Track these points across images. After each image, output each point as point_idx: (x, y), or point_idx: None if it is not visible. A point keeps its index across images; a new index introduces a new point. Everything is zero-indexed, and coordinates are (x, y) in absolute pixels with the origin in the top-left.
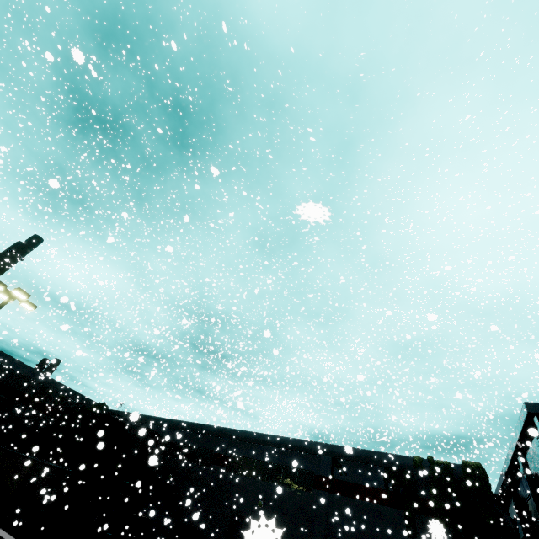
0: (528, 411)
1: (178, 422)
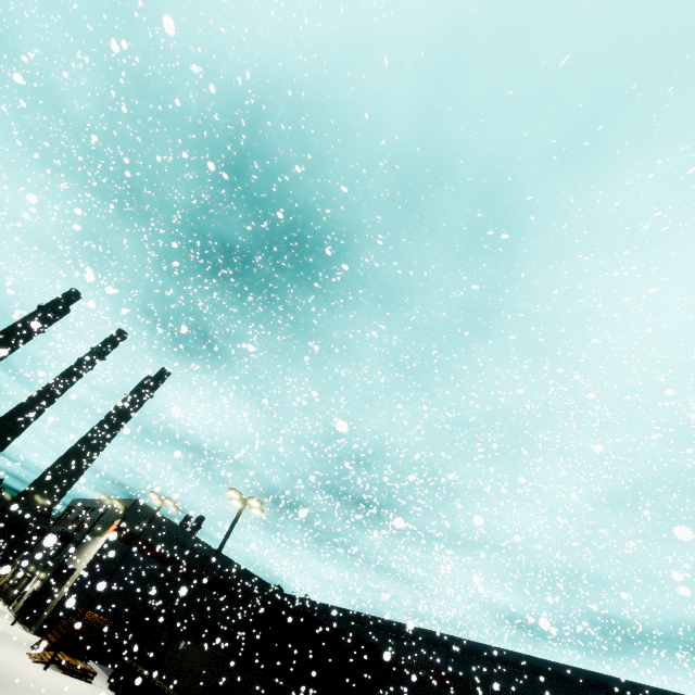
0: None
1: (374, 618)
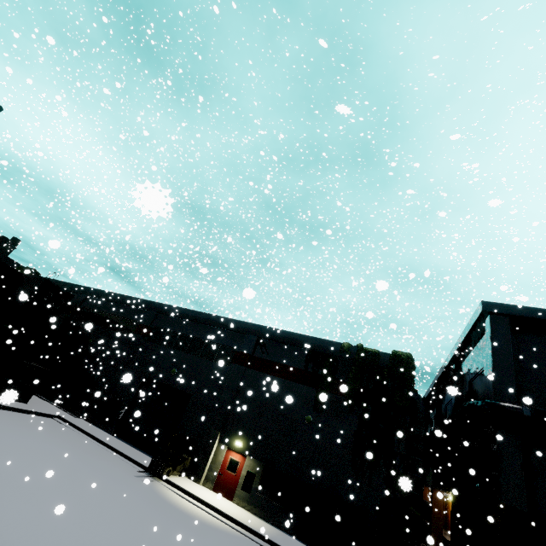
0: (483, 310)
1: (109, 293)
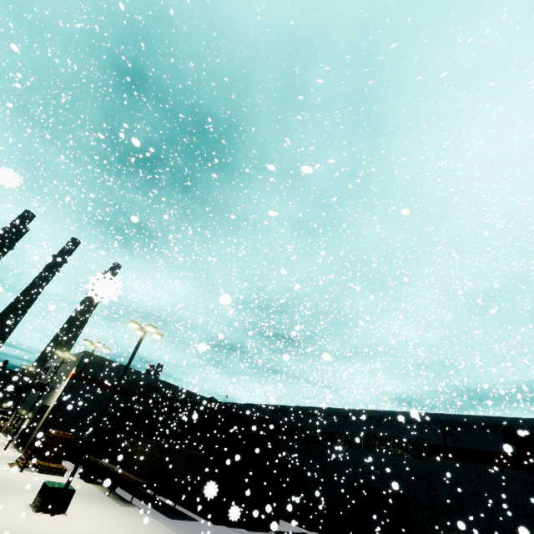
0: None
1: (281, 407)
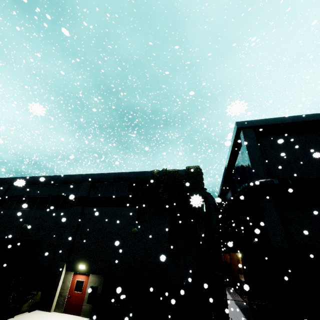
0: (237, 127)
1: None
